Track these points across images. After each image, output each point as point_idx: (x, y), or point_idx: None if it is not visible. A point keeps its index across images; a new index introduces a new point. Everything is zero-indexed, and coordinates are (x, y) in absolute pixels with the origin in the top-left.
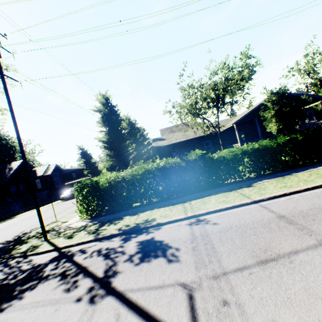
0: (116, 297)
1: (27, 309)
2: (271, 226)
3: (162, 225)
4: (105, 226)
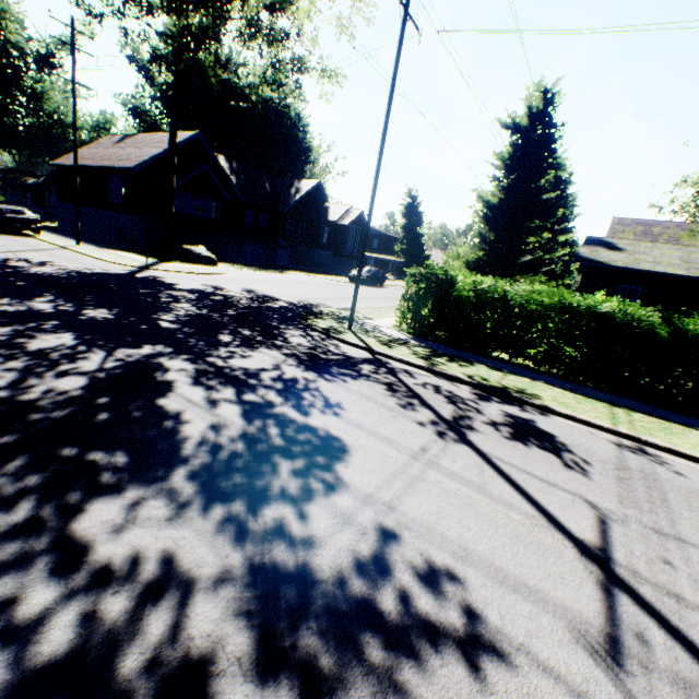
0: (476, 452)
1: (357, 396)
2: None
3: (553, 414)
4: (441, 359)
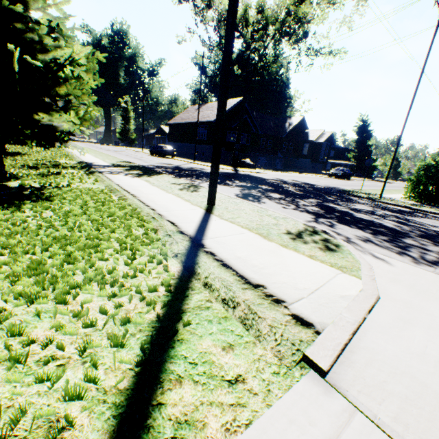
0: None
1: (437, 224)
2: None
3: None
4: None
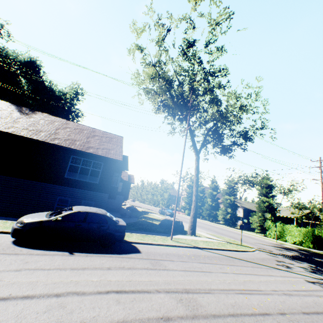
0: None
1: None
2: None
3: None
4: None
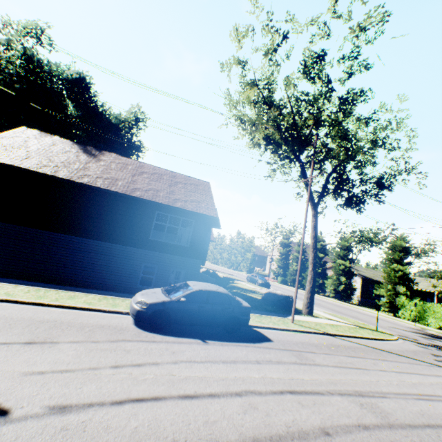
0: None
1: None
2: None
3: None
4: None
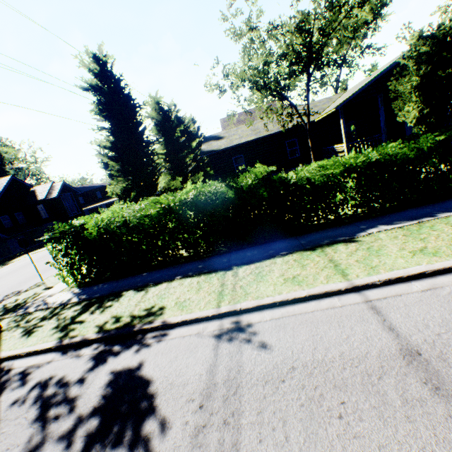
0: None
1: None
2: (386, 389)
3: (171, 328)
4: (87, 313)
